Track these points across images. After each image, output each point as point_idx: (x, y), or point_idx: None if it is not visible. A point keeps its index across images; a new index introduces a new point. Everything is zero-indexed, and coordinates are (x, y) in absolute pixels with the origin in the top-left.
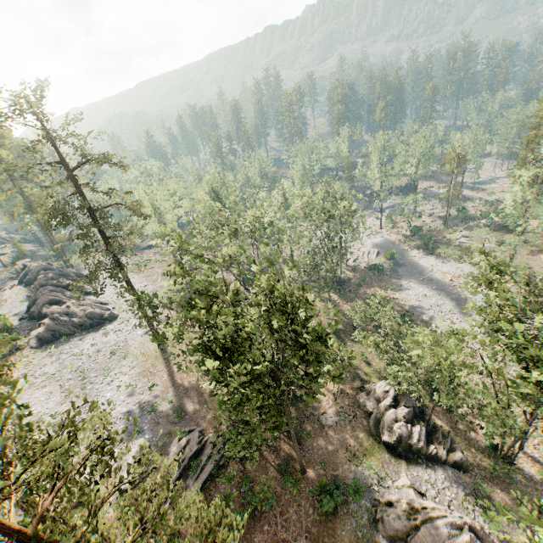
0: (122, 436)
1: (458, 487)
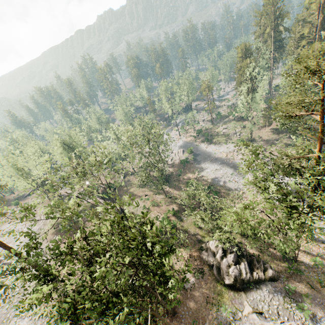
0: None
1: (277, 294)
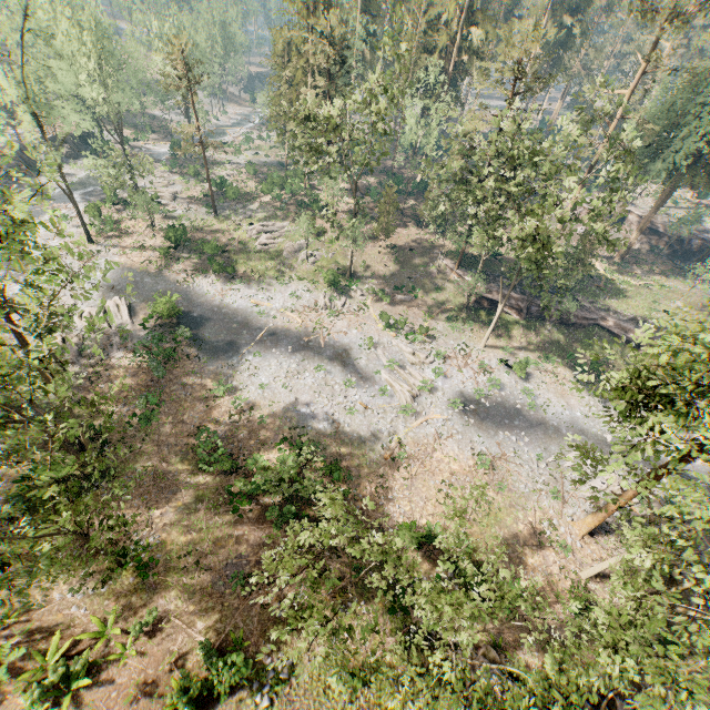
0: None
1: None
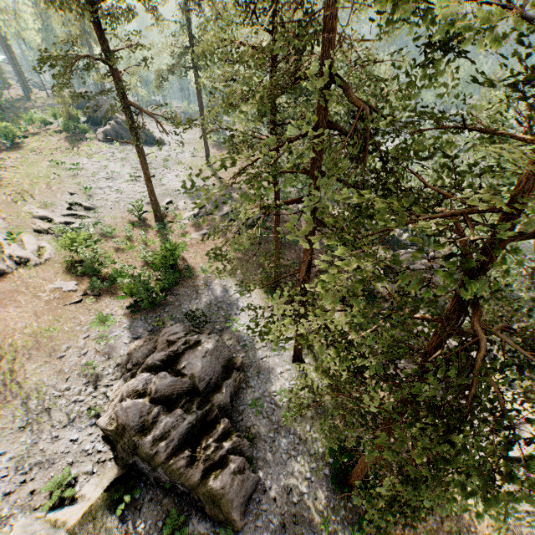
0: (186, 196)
1: None
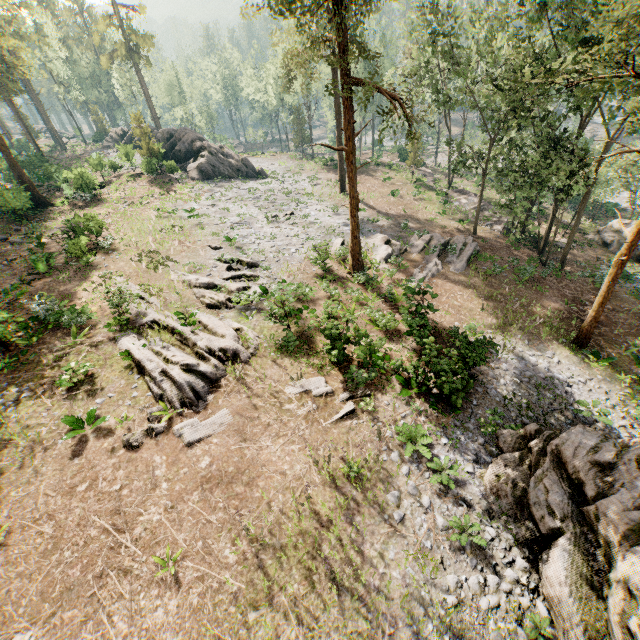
0: None
1: None
